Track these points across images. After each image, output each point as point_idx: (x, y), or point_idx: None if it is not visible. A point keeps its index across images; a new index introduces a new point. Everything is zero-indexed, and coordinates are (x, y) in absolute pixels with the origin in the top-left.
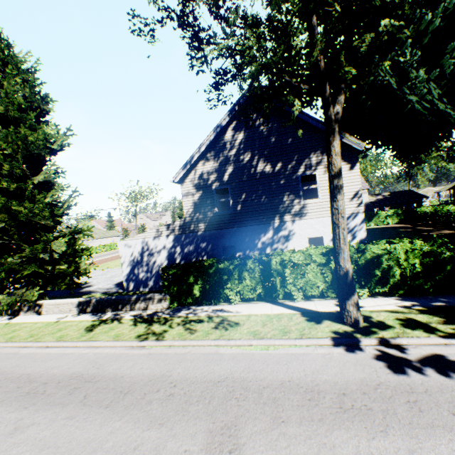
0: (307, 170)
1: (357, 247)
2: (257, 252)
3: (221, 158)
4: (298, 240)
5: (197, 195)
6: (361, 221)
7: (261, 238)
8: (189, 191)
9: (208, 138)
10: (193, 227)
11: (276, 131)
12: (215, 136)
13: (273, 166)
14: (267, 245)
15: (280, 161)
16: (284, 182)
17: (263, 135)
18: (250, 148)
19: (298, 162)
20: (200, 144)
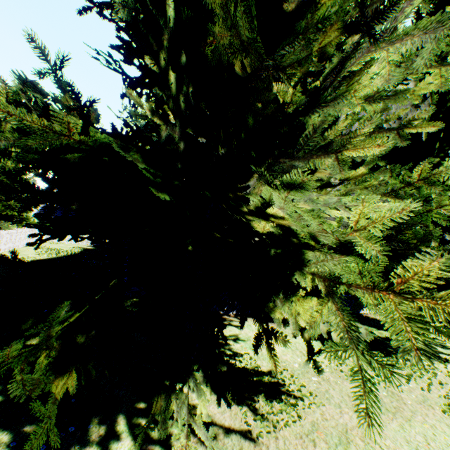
0: None
1: None
2: None
3: None
4: None
5: None
6: None
7: None
8: None
9: None
10: None
11: None
12: None
13: None
14: None
15: None
16: None
17: None
18: None
19: None
20: None
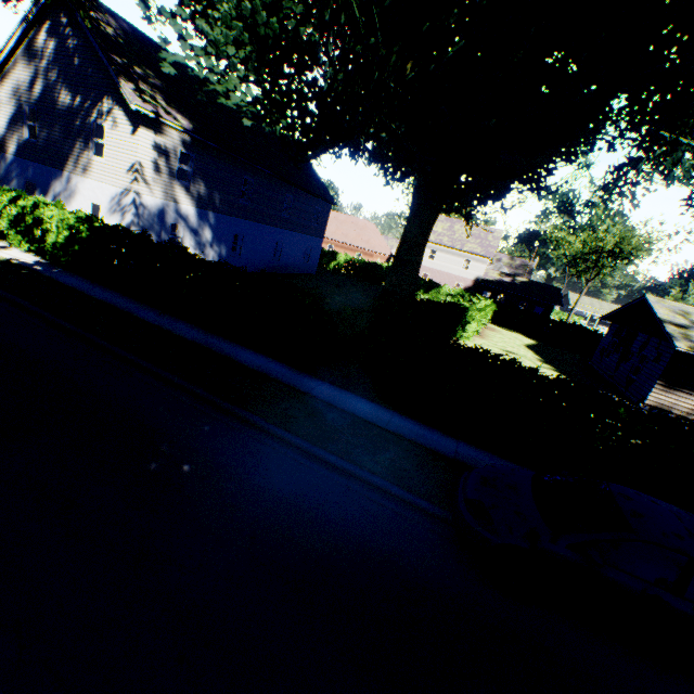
0: (100, 119)
1: (36, 202)
2: (51, 200)
3: (34, 67)
4: (83, 202)
5: (13, 108)
6: (132, 202)
7: (56, 185)
8: (6, 100)
9: (17, 34)
10: (7, 146)
11: (82, 52)
12: (25, 33)
13: (74, 100)
14: (59, 196)
15: (80, 95)
16: (81, 125)
17: (71, 53)
18: (59, 67)
19: (94, 104)
20: (8, 38)
